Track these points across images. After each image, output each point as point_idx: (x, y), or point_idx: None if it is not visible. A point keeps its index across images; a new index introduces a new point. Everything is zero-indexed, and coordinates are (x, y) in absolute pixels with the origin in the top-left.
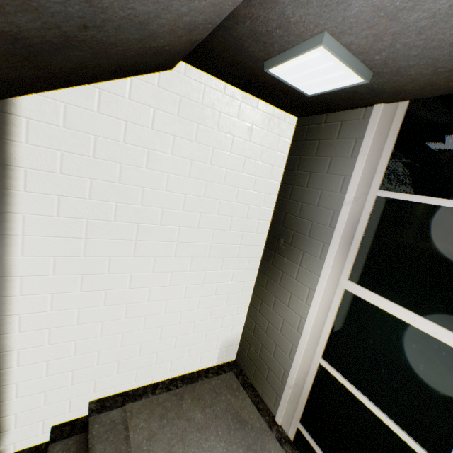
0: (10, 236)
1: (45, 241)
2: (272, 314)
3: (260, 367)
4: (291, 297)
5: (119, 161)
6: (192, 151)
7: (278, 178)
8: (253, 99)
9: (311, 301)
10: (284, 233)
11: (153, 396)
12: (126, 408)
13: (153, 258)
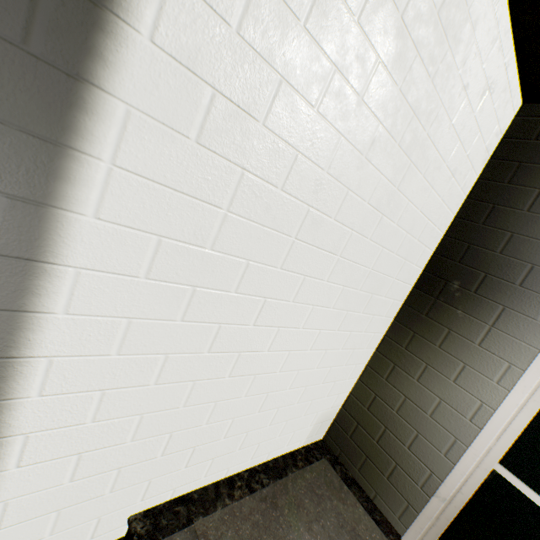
0: (81, 154)
1: (153, 195)
2: (417, 388)
3: (376, 459)
4: (463, 370)
5: (335, 61)
6: (422, 96)
7: (467, 189)
8: (509, 42)
9: (510, 383)
10: (463, 274)
11: (232, 503)
12: (195, 528)
13: (302, 277)
